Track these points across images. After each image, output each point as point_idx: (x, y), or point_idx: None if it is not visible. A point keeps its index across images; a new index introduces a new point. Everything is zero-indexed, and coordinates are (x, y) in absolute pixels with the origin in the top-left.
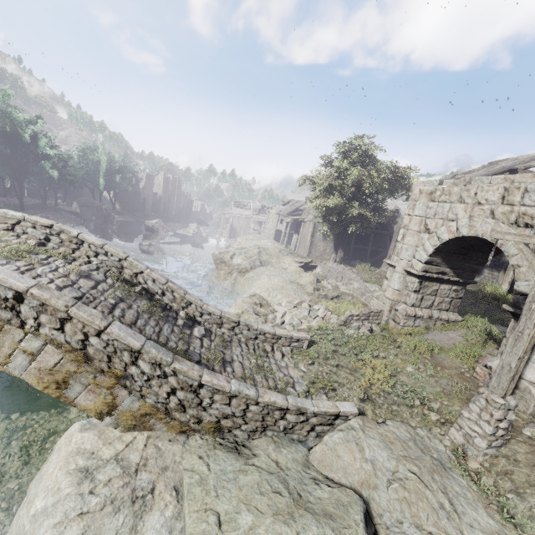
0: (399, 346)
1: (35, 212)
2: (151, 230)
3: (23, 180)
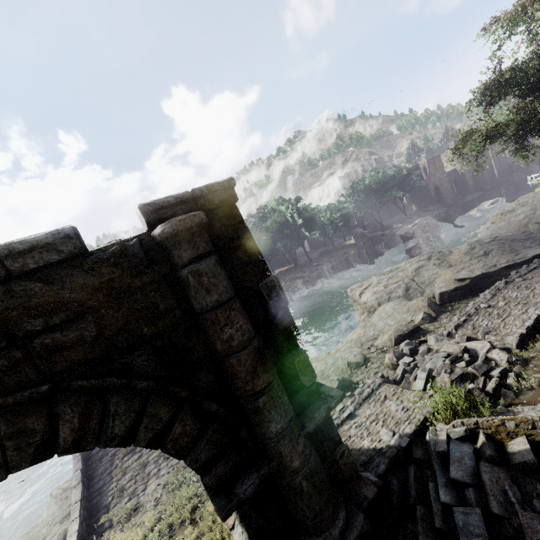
0: (174, 538)
1: (317, 261)
2: (405, 238)
3: (300, 245)
